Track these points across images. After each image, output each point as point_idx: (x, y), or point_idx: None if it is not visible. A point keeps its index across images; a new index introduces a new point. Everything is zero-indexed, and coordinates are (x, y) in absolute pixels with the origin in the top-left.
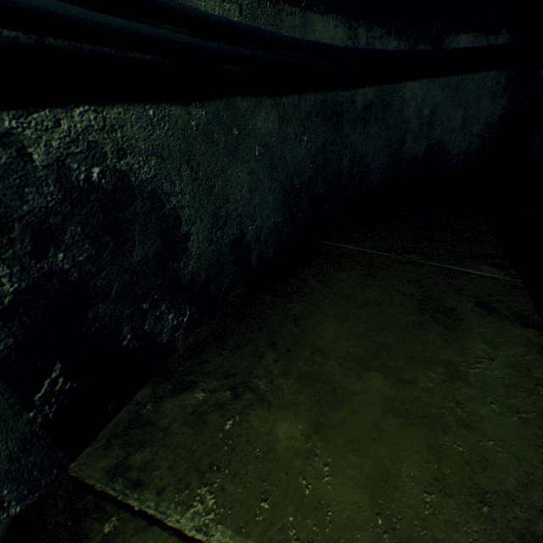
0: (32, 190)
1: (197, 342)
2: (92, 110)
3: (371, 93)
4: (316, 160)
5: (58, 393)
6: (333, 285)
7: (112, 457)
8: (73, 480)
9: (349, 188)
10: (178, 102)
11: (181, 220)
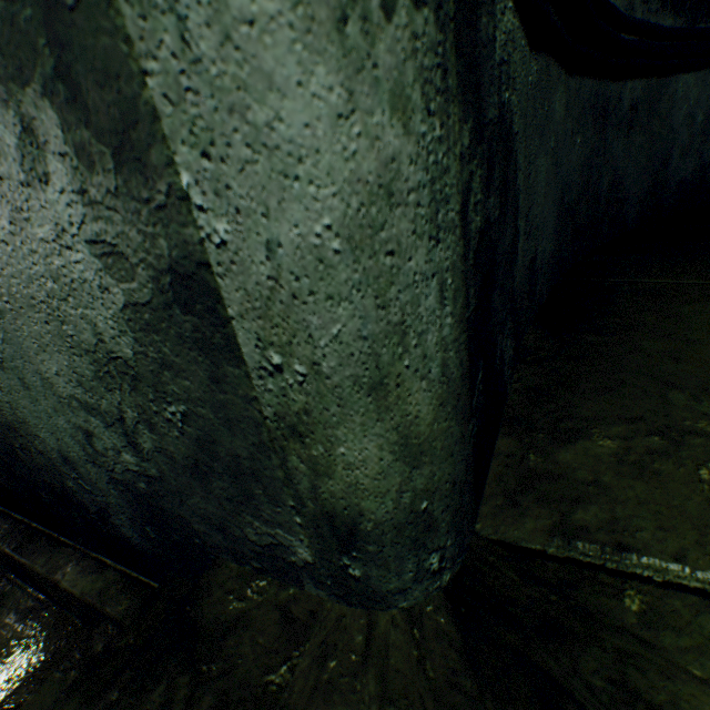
0: (491, 92)
1: (529, 387)
2: (511, 11)
3: (638, 89)
4: (582, 174)
5: (478, 406)
6: (686, 318)
7: (537, 517)
8: (499, 545)
9: (604, 221)
10: (528, 43)
11: (518, 208)
